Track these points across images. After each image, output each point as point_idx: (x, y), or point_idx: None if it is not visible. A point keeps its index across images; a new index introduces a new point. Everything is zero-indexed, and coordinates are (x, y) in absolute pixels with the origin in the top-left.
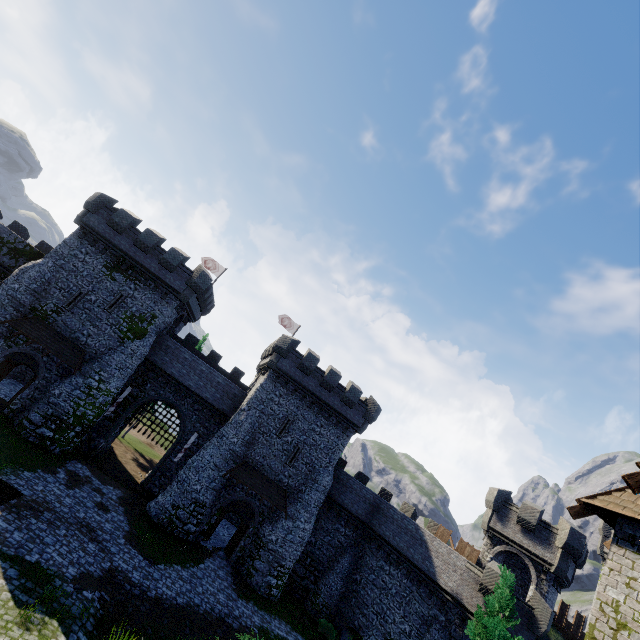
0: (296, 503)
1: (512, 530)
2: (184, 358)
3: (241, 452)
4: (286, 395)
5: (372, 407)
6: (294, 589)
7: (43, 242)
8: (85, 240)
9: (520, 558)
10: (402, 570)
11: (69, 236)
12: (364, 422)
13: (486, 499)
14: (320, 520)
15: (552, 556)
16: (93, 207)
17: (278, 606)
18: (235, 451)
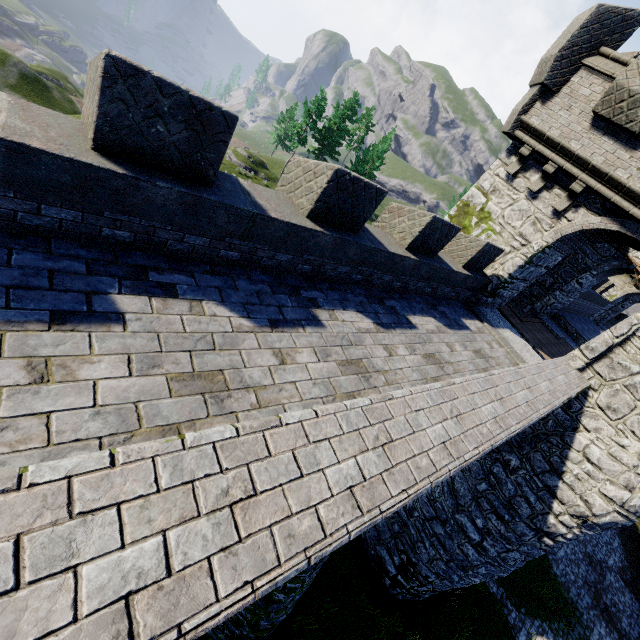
0: None
1: None
2: None
3: None
4: None
5: None
6: None
7: (433, 224)
8: None
9: None
10: None
11: None
12: None
13: None
14: None
15: None
16: None
17: None
18: None
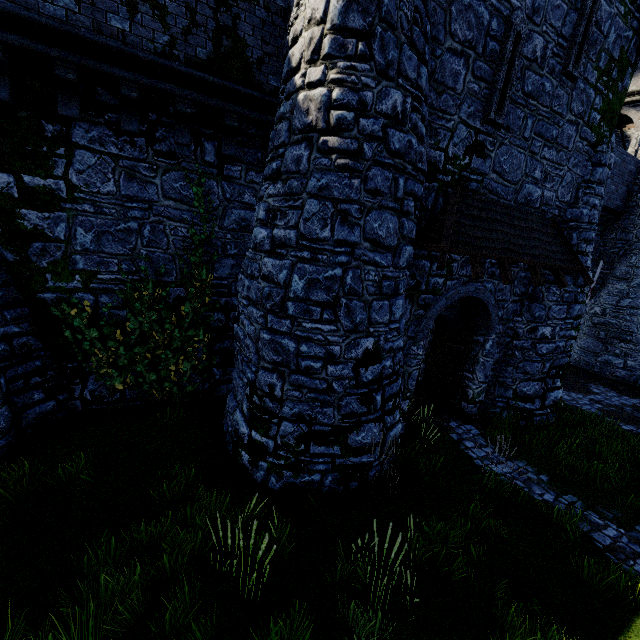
0: None
1: None
2: None
3: None
4: None
5: None
6: None
7: None
8: None
9: None
10: None
11: None
12: None
13: None
14: None
15: None
16: None
17: None
18: None
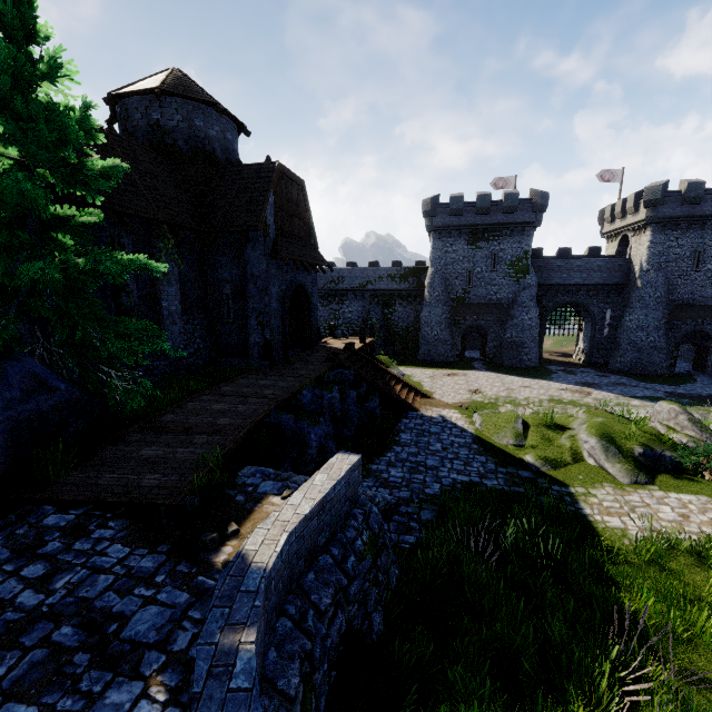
0: None
1: None
2: (557, 267)
3: (668, 300)
4: (682, 235)
5: None
6: None
7: (393, 262)
8: (443, 238)
9: None
10: None
11: (432, 243)
12: None
13: None
14: None
15: None
16: (433, 212)
17: None
18: (663, 302)
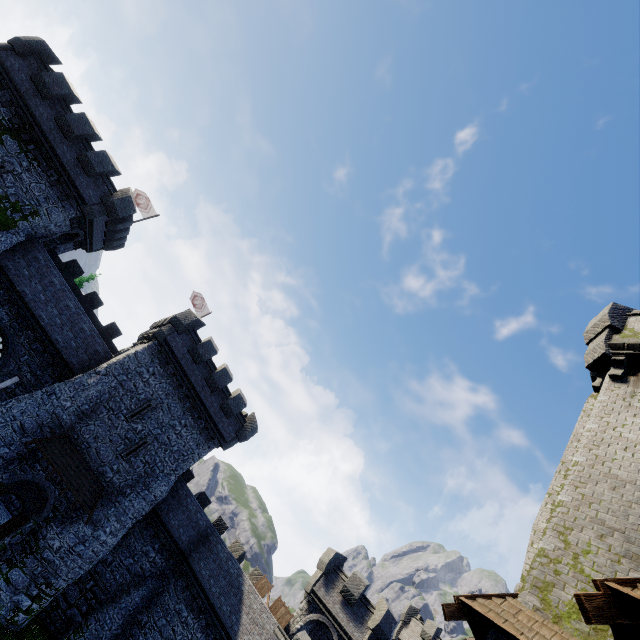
0: (110, 507)
1: (333, 599)
2: (51, 282)
3: (68, 422)
4: (160, 376)
5: (250, 425)
6: (52, 618)
7: None
8: None
9: (328, 631)
10: (202, 621)
11: None
12: (234, 438)
13: (321, 559)
14: (131, 536)
15: (360, 636)
16: (22, 48)
17: (15, 639)
18: (60, 417)
